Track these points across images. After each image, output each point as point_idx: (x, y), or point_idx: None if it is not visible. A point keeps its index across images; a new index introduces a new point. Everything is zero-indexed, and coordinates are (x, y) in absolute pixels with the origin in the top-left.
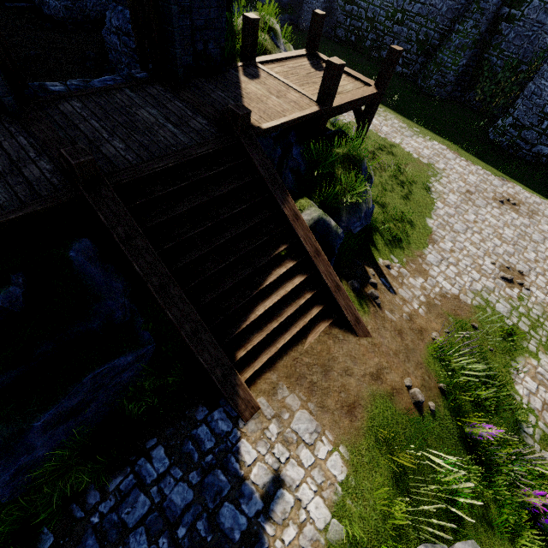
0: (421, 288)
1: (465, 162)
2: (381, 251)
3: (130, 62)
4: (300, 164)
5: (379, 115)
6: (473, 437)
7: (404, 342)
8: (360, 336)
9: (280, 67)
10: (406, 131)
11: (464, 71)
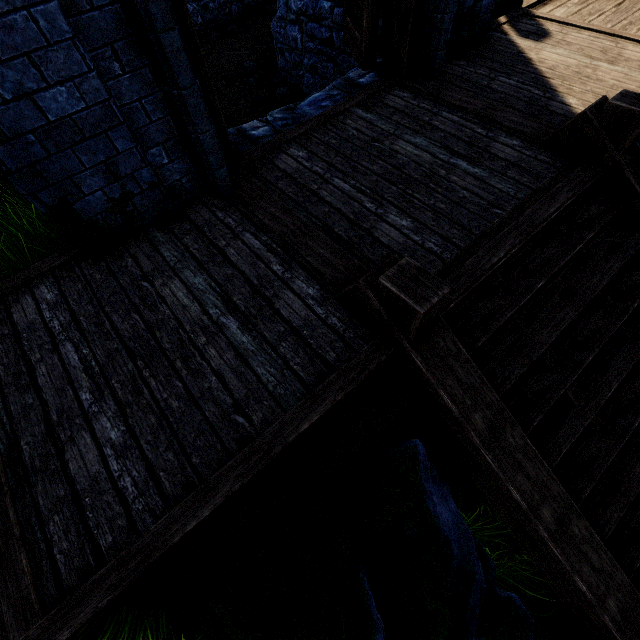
0: None
1: None
2: None
3: (316, 62)
4: None
5: None
6: None
7: None
8: None
9: (560, 7)
10: None
11: None
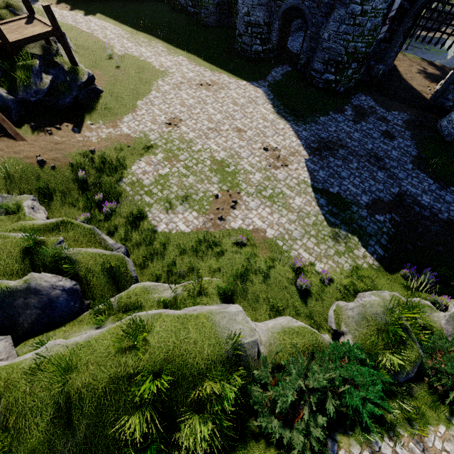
0: (108, 133)
1: (194, 66)
2: (93, 119)
3: None
4: (0, 73)
5: (150, 46)
6: (88, 182)
7: (56, 146)
8: (19, 141)
9: (3, 27)
10: (164, 53)
11: (221, 2)
